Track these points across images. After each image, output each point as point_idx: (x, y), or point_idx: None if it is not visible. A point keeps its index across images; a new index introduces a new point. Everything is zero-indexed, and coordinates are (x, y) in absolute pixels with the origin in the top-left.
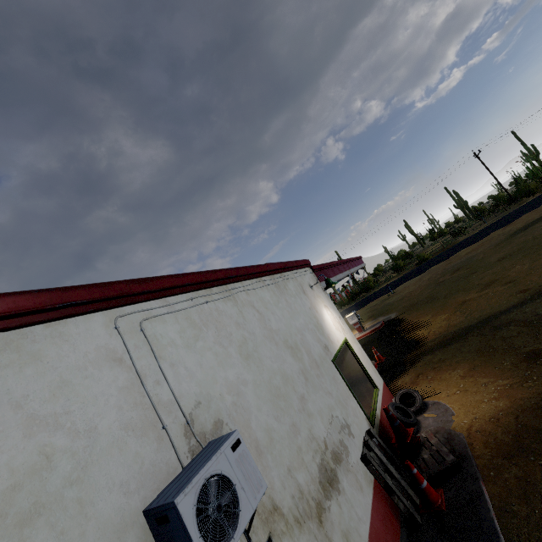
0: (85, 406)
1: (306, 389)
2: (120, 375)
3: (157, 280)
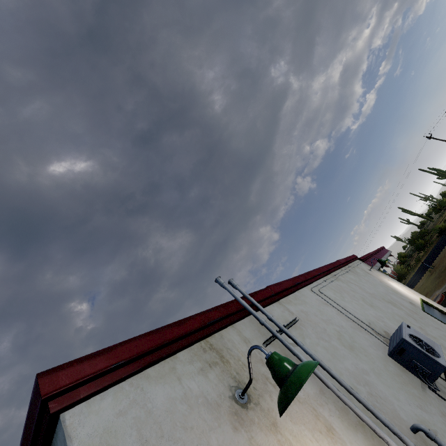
0: (332, 318)
1: (419, 324)
2: (332, 309)
3: (309, 273)
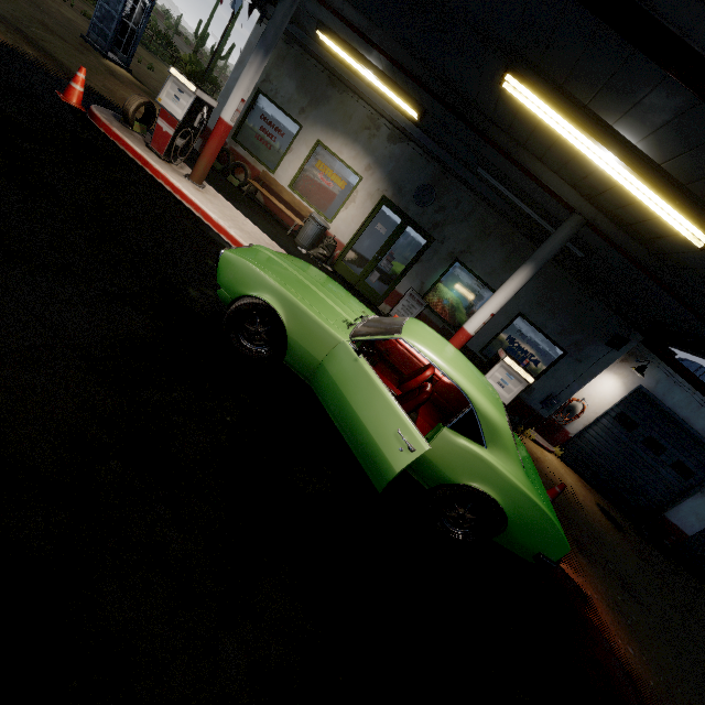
0: None
1: None
2: None
3: None
